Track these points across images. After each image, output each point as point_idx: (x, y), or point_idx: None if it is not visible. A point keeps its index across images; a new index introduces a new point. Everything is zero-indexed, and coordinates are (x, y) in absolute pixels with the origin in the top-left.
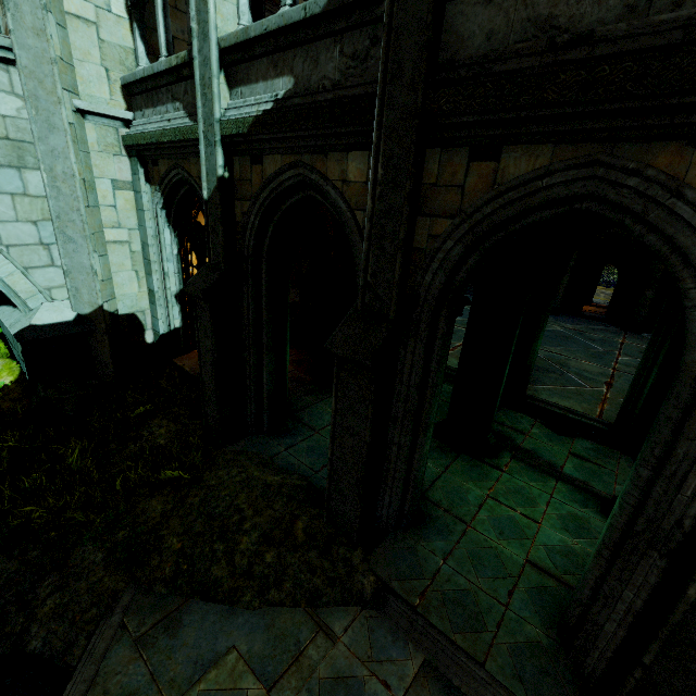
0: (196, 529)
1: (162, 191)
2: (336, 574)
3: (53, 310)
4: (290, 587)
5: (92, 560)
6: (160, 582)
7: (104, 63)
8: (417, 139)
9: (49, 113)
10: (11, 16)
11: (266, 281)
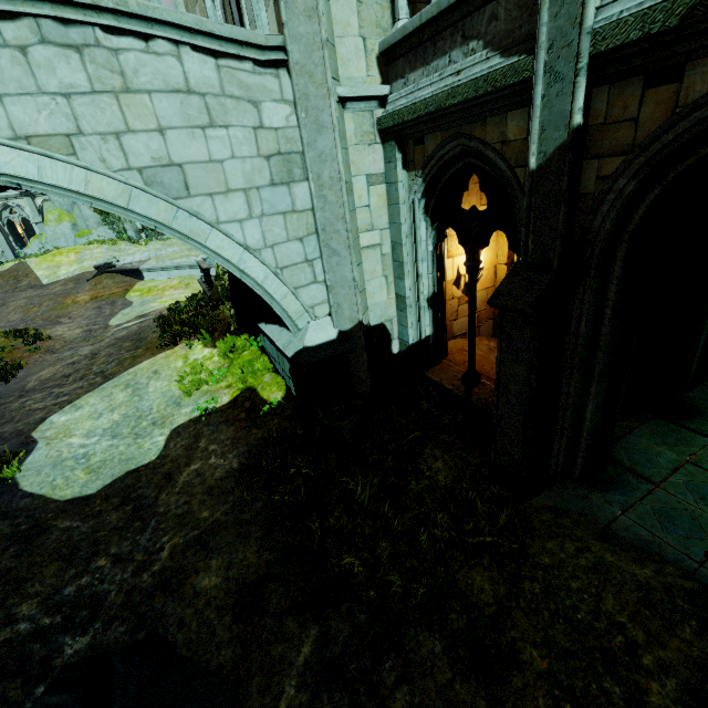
0: (559, 641)
1: (424, 176)
2: None
3: (318, 329)
4: None
5: (431, 649)
6: None
7: (362, 32)
8: None
9: (318, 111)
10: (284, 6)
11: (620, 277)
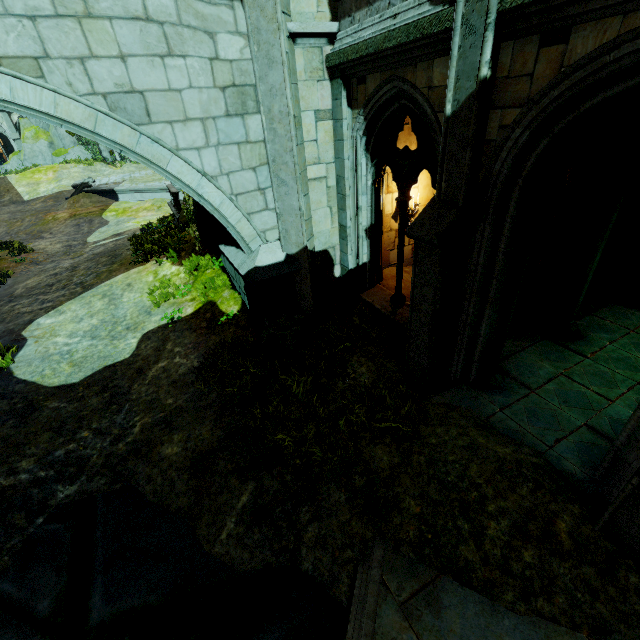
0: (431, 495)
1: (366, 115)
2: (630, 609)
3: (269, 251)
4: (564, 604)
5: (337, 499)
6: (406, 544)
7: None
8: None
9: (269, 46)
10: None
11: (513, 216)
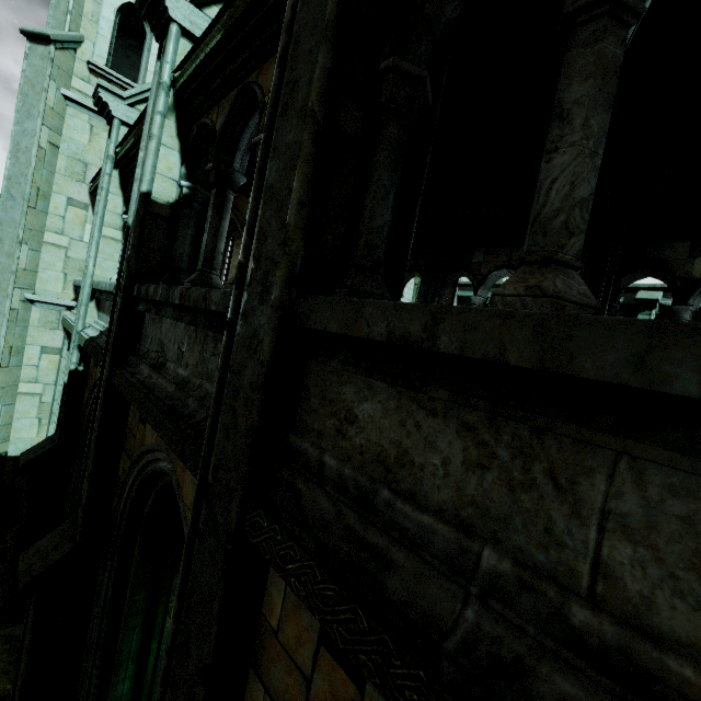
0: None
1: None
2: None
3: None
4: None
5: None
6: None
7: (66, 270)
8: (104, 398)
9: None
10: None
11: None
